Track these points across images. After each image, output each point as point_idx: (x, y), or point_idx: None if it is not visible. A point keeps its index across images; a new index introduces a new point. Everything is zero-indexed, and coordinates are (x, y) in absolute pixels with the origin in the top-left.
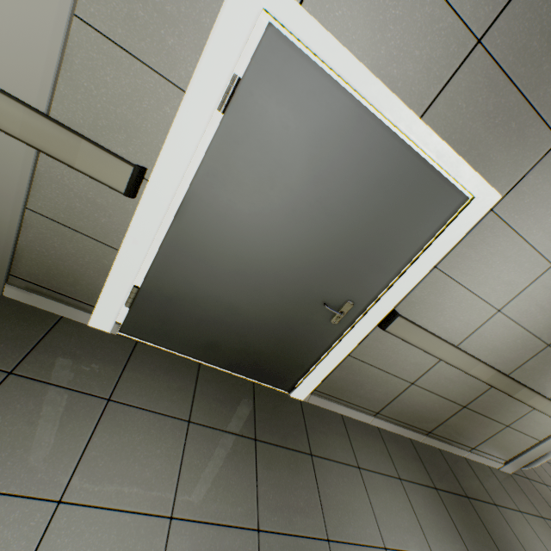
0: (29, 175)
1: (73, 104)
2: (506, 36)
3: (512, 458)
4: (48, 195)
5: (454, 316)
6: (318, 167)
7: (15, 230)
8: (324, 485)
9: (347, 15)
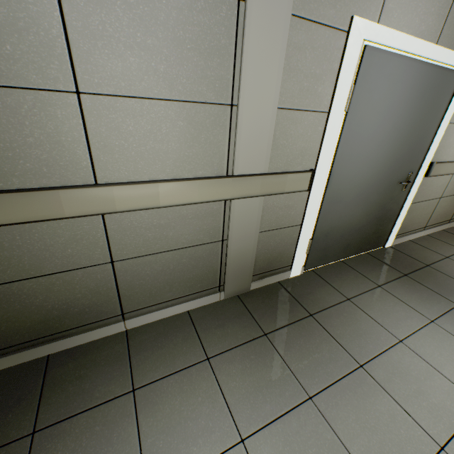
0: (261, 213)
1: (276, 158)
2: None
3: None
4: (266, 218)
5: None
6: (392, 108)
7: (255, 249)
8: (448, 274)
9: (399, 14)
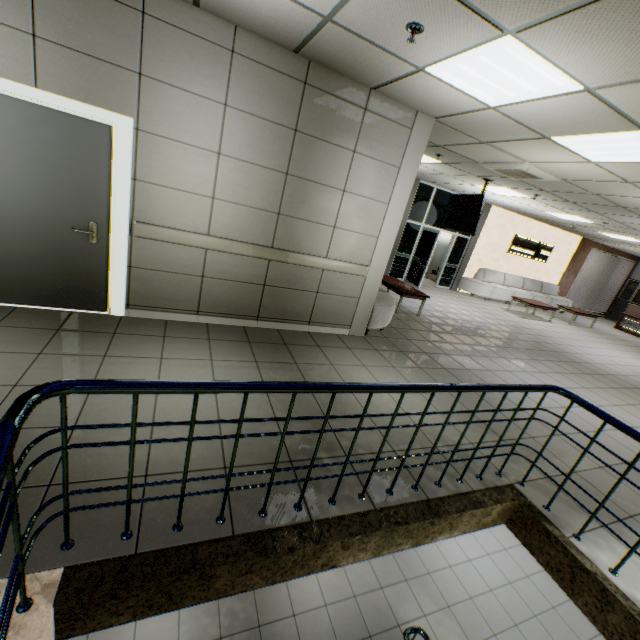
0: None
1: None
2: (49, 29)
3: (352, 321)
4: None
5: (184, 212)
6: None
7: None
8: (118, 342)
9: None
